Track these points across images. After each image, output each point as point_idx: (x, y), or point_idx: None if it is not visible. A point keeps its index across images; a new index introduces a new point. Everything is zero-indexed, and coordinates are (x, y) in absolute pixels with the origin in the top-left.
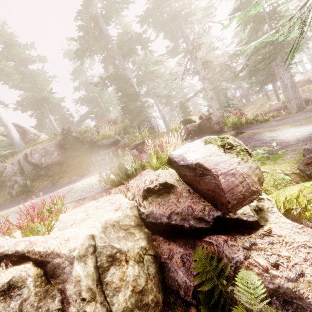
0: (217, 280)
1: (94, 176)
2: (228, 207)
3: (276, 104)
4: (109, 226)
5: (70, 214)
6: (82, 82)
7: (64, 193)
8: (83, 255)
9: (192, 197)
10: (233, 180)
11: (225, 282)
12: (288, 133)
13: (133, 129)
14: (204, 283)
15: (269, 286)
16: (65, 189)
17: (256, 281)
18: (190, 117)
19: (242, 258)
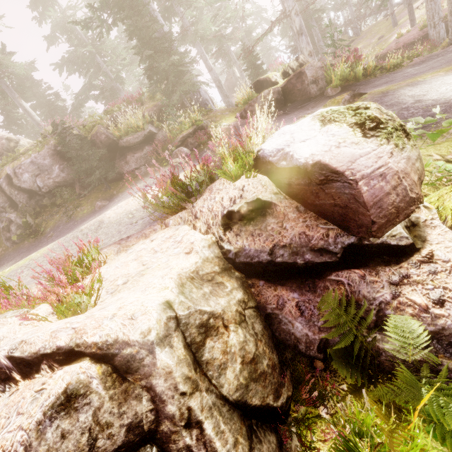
0: (357, 331)
1: (131, 199)
2: (372, 230)
3: (409, 32)
4: (186, 281)
5: (116, 267)
6: (57, 23)
7: (92, 230)
8: (165, 336)
9: (305, 218)
10: (382, 186)
11: (364, 330)
12: (445, 85)
13: (174, 111)
14: (340, 339)
15: (428, 329)
16: (91, 224)
17: (416, 327)
18: (267, 75)
19: (389, 297)
